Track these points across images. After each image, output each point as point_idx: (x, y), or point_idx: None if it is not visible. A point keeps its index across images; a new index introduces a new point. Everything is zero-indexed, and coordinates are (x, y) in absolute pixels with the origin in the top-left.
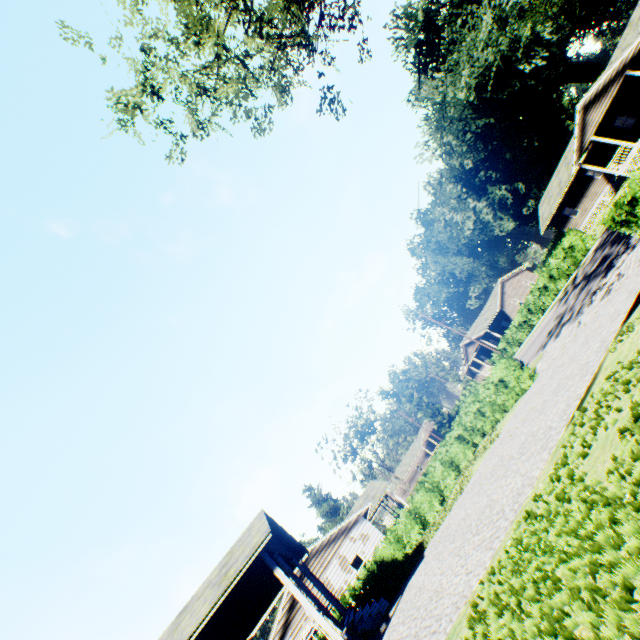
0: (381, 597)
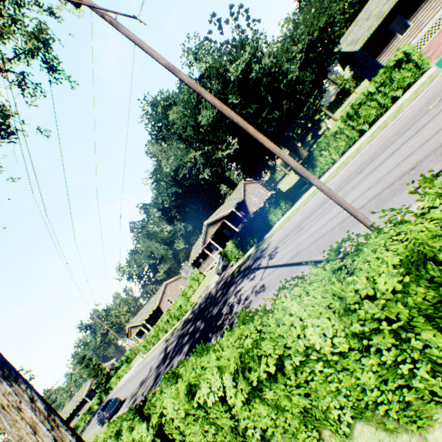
0: None
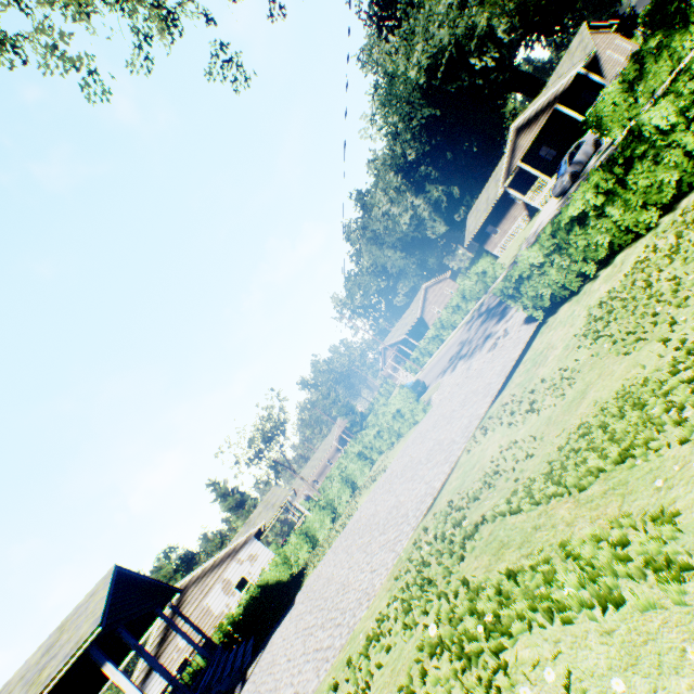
0: (253, 636)
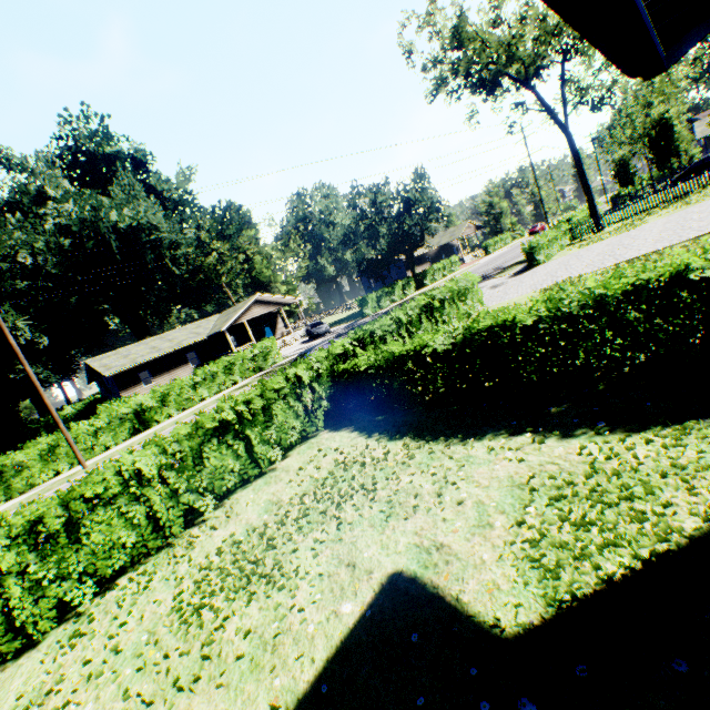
0: None
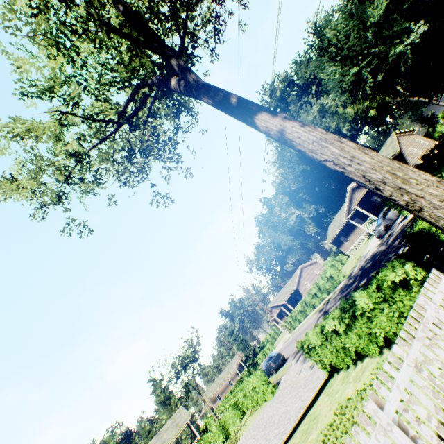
0: None
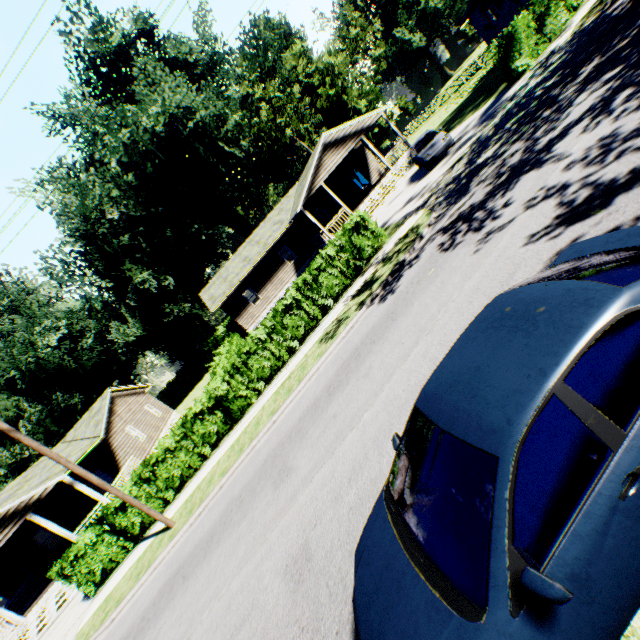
0: None
